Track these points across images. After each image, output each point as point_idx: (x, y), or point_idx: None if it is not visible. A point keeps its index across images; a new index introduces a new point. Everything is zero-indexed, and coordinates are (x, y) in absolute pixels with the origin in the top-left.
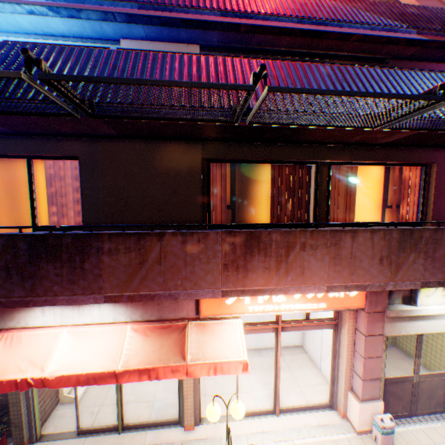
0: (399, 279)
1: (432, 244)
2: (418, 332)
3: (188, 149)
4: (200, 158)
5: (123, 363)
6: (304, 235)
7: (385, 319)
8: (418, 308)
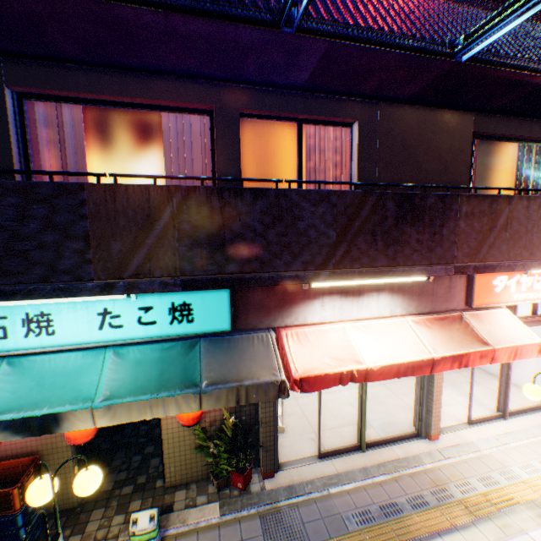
0: None
1: None
2: None
3: (460, 121)
4: (470, 132)
5: (433, 352)
6: None
7: None
8: None
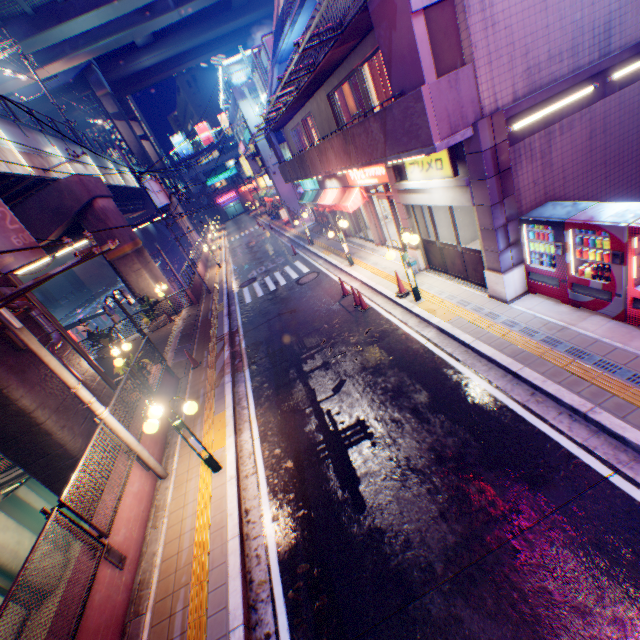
0: (353, 164)
1: (353, 139)
2: (415, 204)
3: (322, 94)
4: (326, 97)
5: (332, 203)
6: (325, 144)
7: (397, 192)
8: (405, 184)
